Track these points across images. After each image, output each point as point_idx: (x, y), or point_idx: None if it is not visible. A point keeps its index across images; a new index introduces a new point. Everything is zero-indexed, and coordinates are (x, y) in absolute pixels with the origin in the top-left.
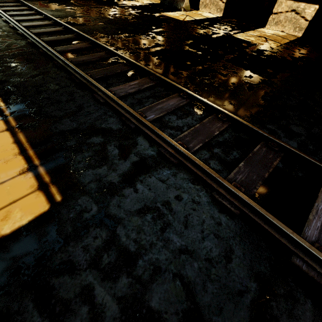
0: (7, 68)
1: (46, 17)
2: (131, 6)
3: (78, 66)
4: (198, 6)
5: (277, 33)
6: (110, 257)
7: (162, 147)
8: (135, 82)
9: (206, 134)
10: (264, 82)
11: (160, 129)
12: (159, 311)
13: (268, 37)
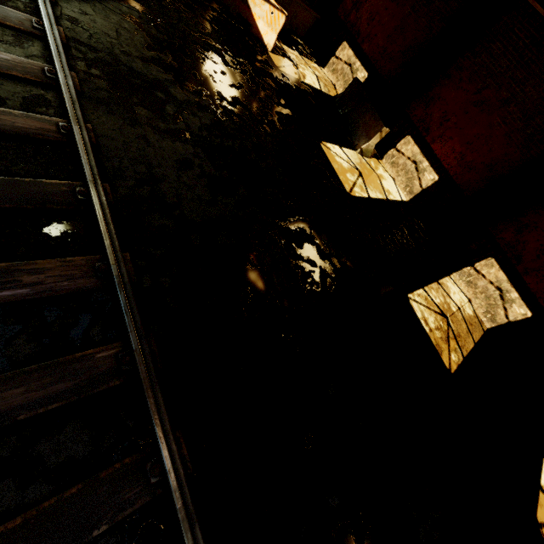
0: None
1: (42, 31)
2: (278, 80)
3: None
4: (385, 154)
5: (463, 308)
6: None
7: None
8: None
9: None
10: None
11: None
12: None
13: (452, 320)
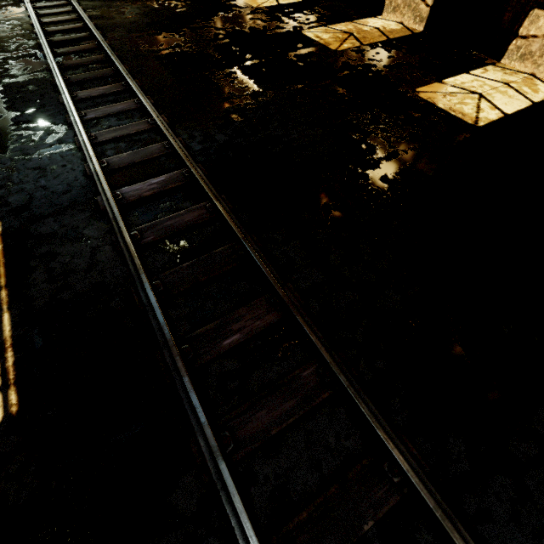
0: (6, 70)
1: (75, 9)
2: None
3: (68, 70)
4: None
5: (384, 27)
6: (2, 183)
7: (77, 137)
8: (105, 87)
9: (124, 132)
10: (252, 94)
11: (93, 126)
12: (10, 203)
13: (358, 33)
